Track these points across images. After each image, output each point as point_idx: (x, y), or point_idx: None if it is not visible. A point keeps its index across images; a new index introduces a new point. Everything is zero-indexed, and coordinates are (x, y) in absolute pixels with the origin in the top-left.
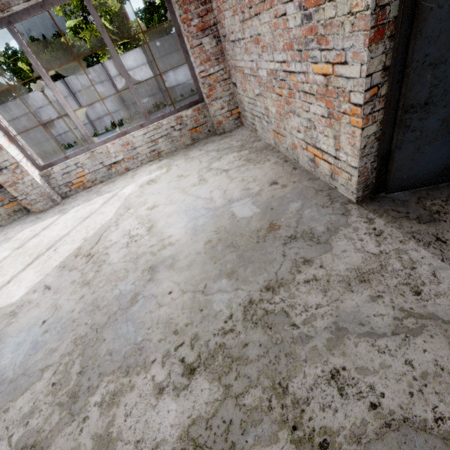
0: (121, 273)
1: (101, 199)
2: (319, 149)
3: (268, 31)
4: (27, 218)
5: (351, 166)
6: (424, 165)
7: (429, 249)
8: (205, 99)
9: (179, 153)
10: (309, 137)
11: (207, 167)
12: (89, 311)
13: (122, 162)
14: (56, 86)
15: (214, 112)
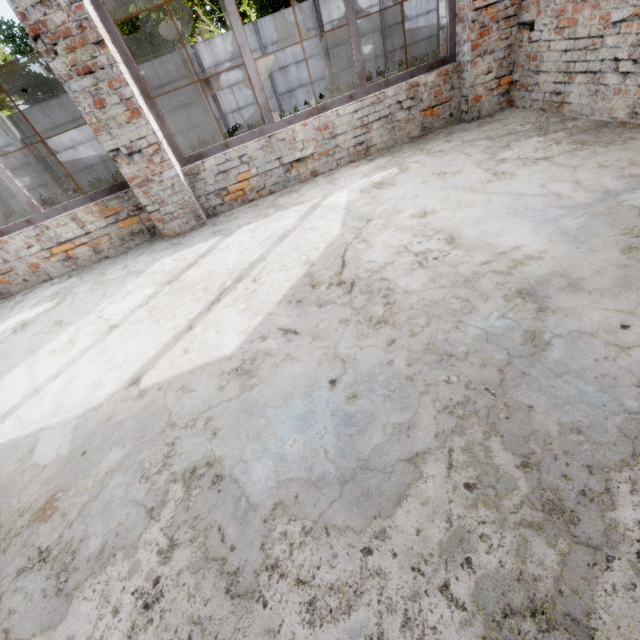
0: (453, 304)
1: (291, 212)
2: None
3: None
4: (153, 245)
5: None
6: None
7: None
8: (463, 55)
9: (404, 149)
10: None
11: (491, 159)
12: (435, 363)
13: (310, 159)
14: None
15: (474, 79)
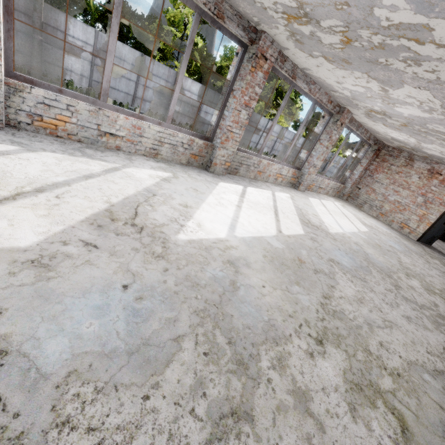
0: (390, 236)
1: (330, 202)
2: (408, 225)
3: (405, 194)
4: (294, 190)
5: (420, 232)
6: (426, 238)
7: (435, 252)
8: (347, 185)
9: (334, 198)
10: (405, 222)
11: (360, 212)
12: (398, 242)
13: (322, 188)
14: (134, 52)
15: (347, 191)
